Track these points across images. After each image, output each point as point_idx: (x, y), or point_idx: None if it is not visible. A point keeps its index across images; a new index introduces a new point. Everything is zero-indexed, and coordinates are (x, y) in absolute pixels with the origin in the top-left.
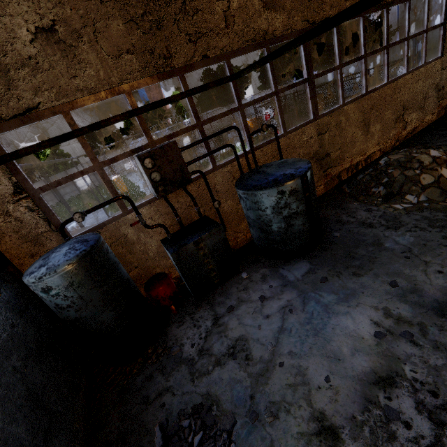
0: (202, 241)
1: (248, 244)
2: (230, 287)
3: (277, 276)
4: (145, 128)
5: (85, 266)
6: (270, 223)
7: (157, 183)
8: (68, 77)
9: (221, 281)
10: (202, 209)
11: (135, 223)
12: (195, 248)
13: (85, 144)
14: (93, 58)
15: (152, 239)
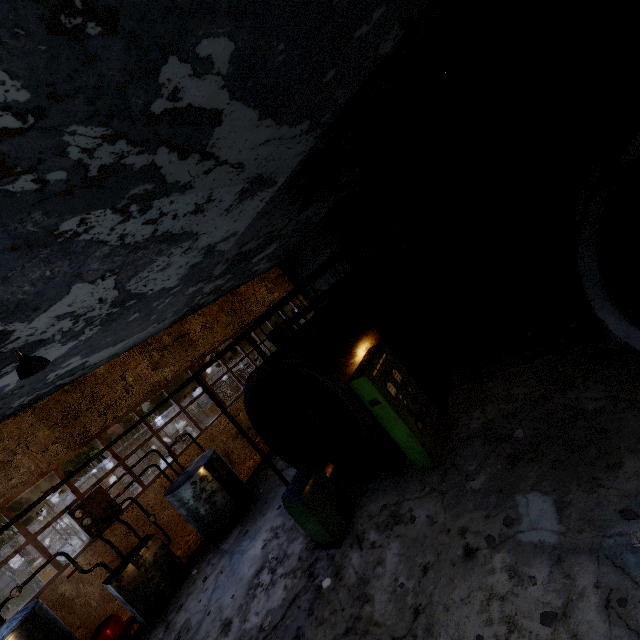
0: (141, 557)
1: (202, 542)
2: (182, 590)
3: (218, 553)
4: (73, 487)
5: (28, 627)
6: (198, 510)
7: (89, 526)
8: (5, 482)
9: (172, 590)
10: (142, 530)
11: (73, 572)
12: (136, 567)
13: (19, 525)
14: (26, 460)
15: (93, 586)
